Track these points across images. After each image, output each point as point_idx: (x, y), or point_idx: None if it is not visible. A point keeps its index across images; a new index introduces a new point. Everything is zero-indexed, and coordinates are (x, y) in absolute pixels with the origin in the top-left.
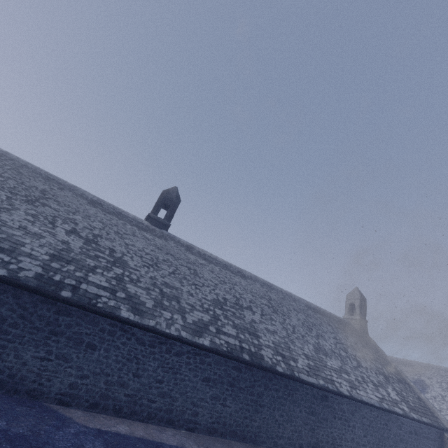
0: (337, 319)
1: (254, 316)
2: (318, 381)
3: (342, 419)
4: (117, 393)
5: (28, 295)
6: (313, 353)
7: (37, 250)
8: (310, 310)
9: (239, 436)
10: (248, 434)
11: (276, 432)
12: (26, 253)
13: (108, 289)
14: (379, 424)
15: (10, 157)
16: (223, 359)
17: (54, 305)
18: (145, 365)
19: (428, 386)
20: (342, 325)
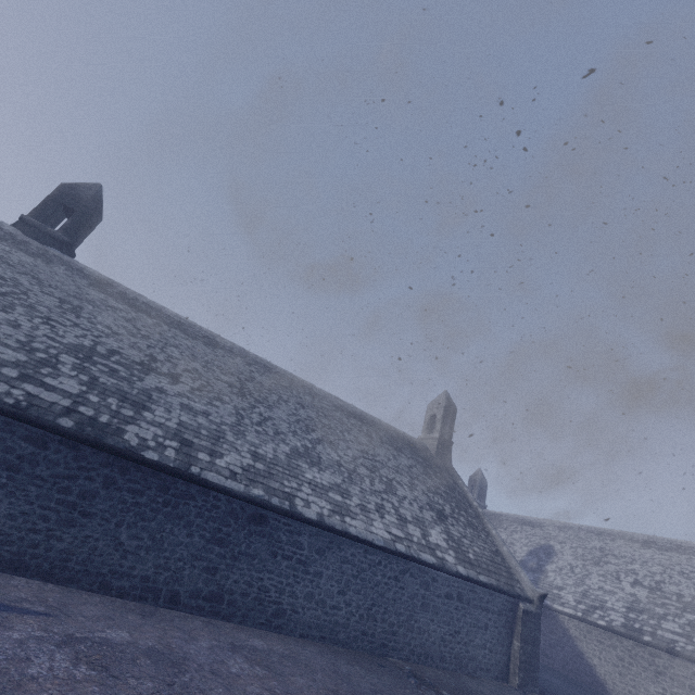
0: (397, 434)
1: (170, 386)
2: (249, 490)
3: (293, 560)
4: None
5: None
6: (282, 457)
7: None
8: (340, 412)
9: (7, 563)
10: (32, 561)
11: (113, 566)
12: None
13: None
14: (379, 576)
15: None
16: (2, 419)
17: None
18: None
19: (556, 554)
20: (402, 442)
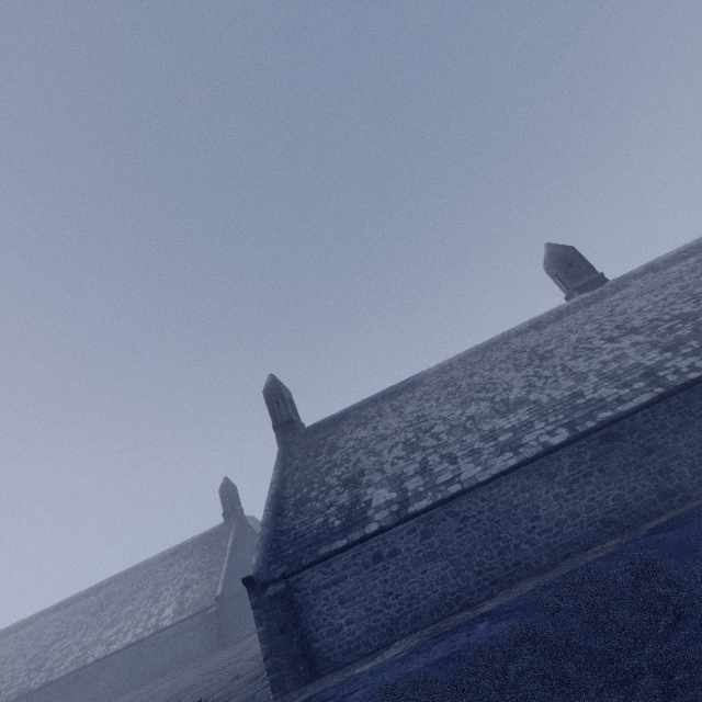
0: None
1: None
2: None
3: None
4: None
5: None
6: None
7: (652, 358)
8: None
9: None
10: None
11: None
12: (658, 363)
13: None
14: None
15: (446, 365)
16: None
17: None
18: None
19: None
20: None
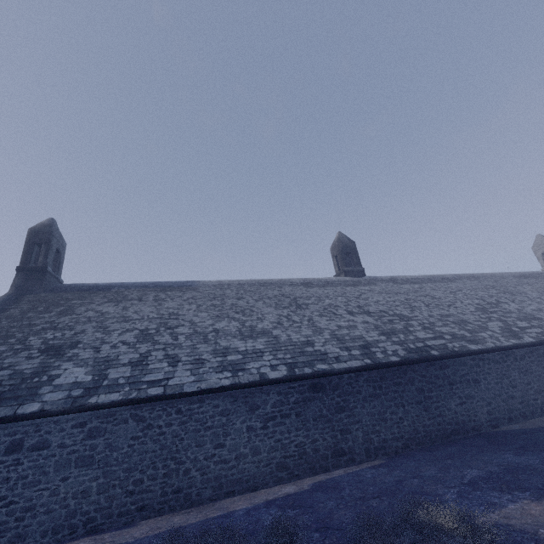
0: None
1: (512, 306)
2: None
3: None
4: (514, 405)
5: (417, 366)
6: None
7: (372, 336)
8: (521, 279)
9: None
10: None
11: None
12: (374, 341)
13: (437, 337)
14: None
15: (225, 284)
16: None
17: (434, 365)
18: (511, 377)
19: None
20: None
